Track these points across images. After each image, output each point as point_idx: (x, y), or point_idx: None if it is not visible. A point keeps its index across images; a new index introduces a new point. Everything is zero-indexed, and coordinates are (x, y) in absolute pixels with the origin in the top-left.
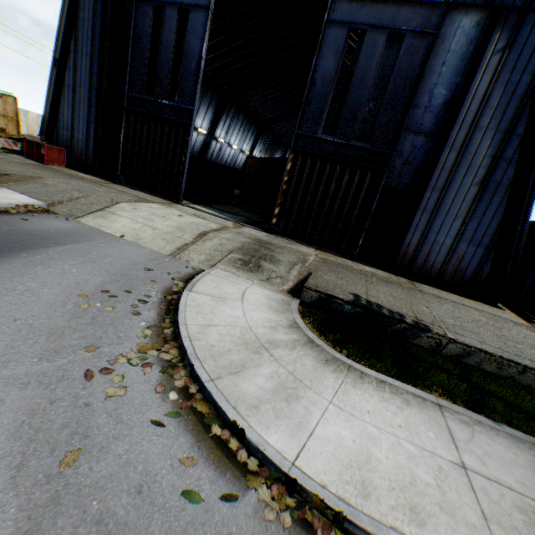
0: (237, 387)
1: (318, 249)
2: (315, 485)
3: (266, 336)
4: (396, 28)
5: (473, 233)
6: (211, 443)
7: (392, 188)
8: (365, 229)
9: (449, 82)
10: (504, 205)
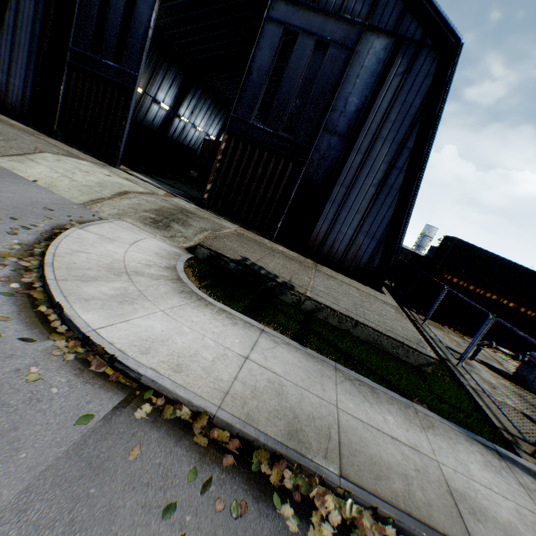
0: (79, 288)
1: (243, 227)
2: (104, 342)
3: (136, 268)
4: (323, 36)
5: (370, 227)
6: (33, 314)
7: (310, 179)
8: (284, 213)
9: (361, 93)
10: (394, 206)
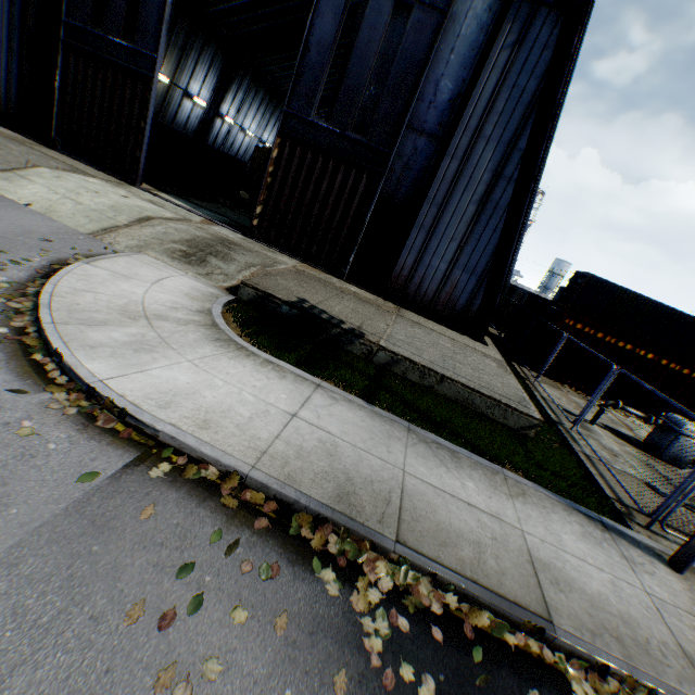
0: (83, 333)
1: (304, 262)
2: (113, 394)
3: (158, 311)
4: None
5: (469, 259)
6: (26, 363)
7: (390, 197)
8: (358, 243)
9: (457, 75)
10: (501, 230)
